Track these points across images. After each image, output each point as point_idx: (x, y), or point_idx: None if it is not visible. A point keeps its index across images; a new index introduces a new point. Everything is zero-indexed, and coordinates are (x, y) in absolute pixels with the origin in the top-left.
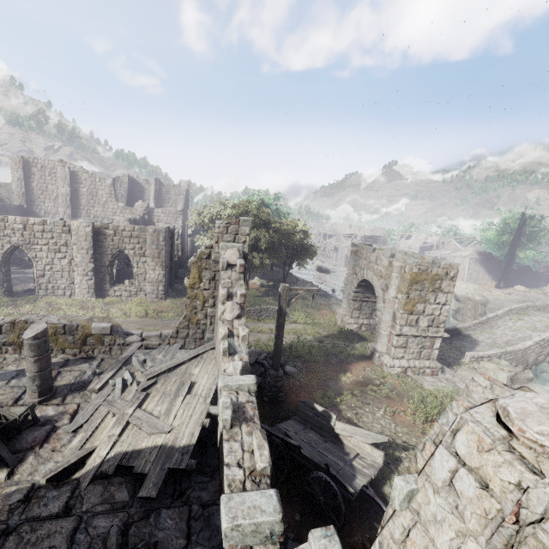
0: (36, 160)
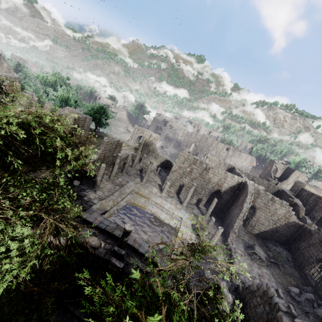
0: None
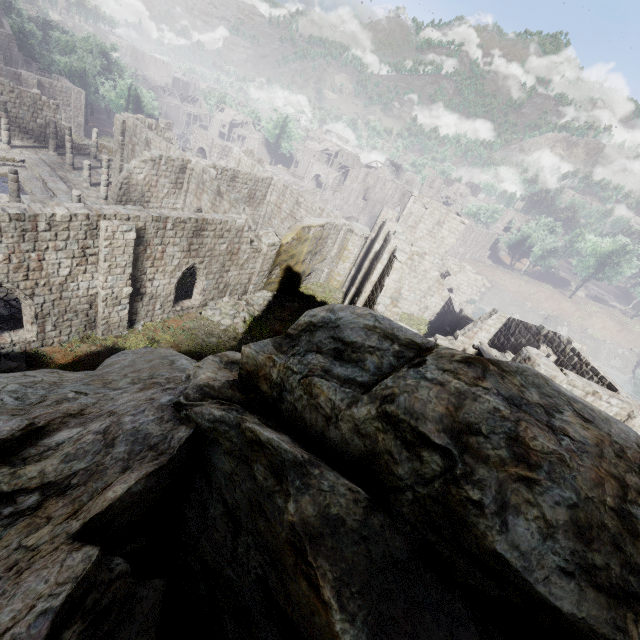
0: None
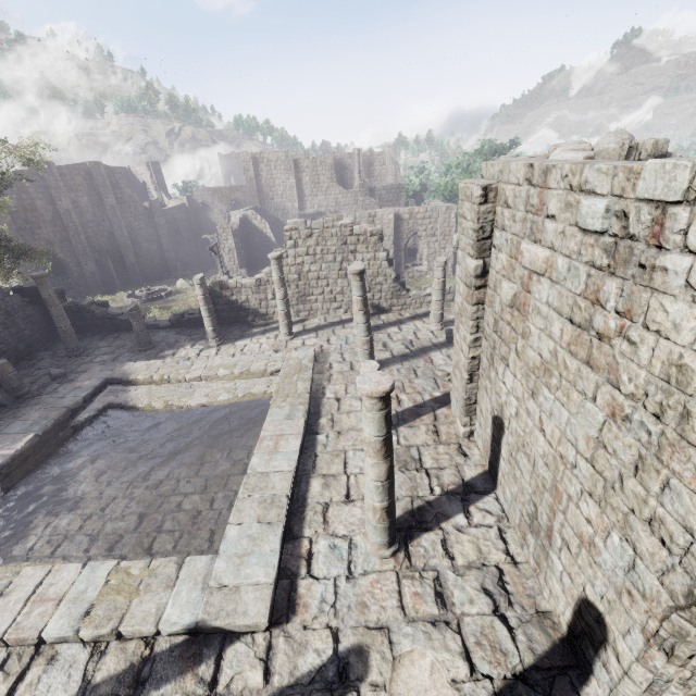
0: (262, 155)
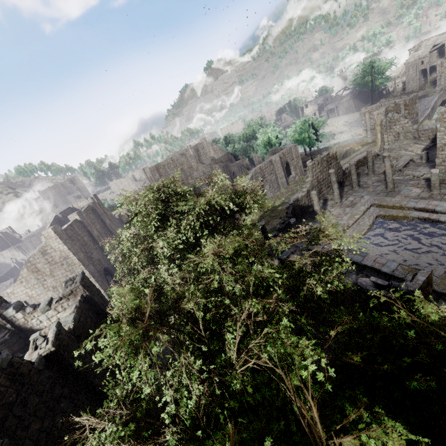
0: (159, 164)
